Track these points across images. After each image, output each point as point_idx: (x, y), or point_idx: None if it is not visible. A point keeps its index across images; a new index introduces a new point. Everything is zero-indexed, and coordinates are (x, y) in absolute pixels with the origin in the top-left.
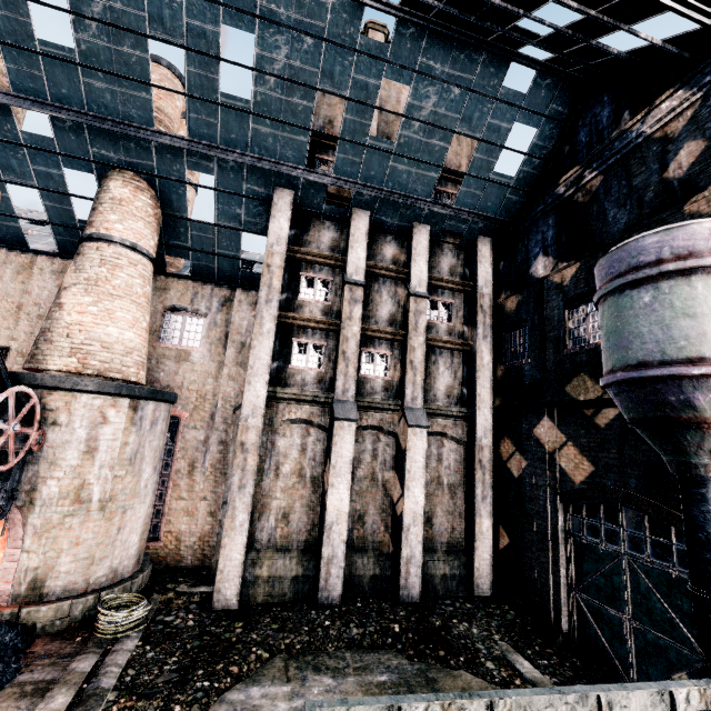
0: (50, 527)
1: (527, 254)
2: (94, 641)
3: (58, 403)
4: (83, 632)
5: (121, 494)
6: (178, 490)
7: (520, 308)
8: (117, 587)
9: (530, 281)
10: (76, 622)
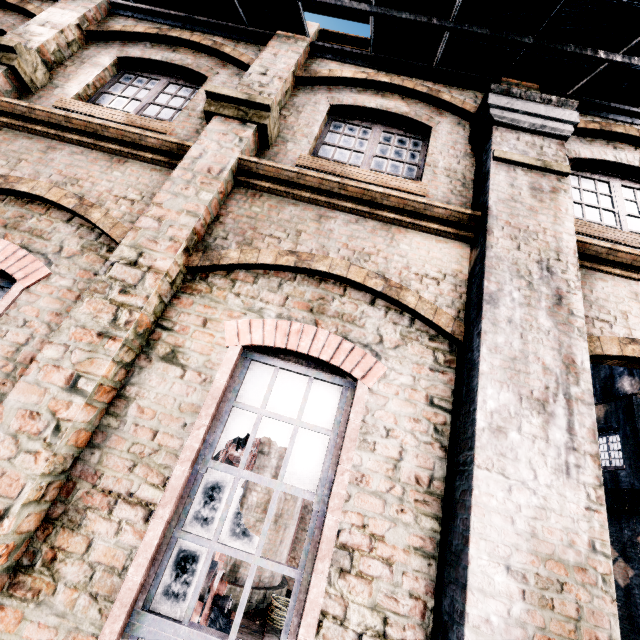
0: (248, 526)
1: (610, 371)
2: (271, 627)
3: (265, 438)
4: (259, 618)
5: (286, 514)
6: (304, 522)
7: (609, 416)
8: (274, 590)
9: (617, 394)
10: (252, 609)
